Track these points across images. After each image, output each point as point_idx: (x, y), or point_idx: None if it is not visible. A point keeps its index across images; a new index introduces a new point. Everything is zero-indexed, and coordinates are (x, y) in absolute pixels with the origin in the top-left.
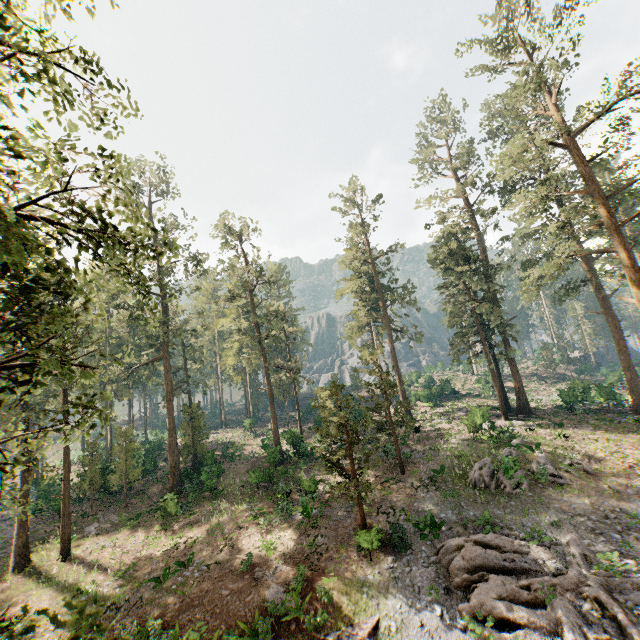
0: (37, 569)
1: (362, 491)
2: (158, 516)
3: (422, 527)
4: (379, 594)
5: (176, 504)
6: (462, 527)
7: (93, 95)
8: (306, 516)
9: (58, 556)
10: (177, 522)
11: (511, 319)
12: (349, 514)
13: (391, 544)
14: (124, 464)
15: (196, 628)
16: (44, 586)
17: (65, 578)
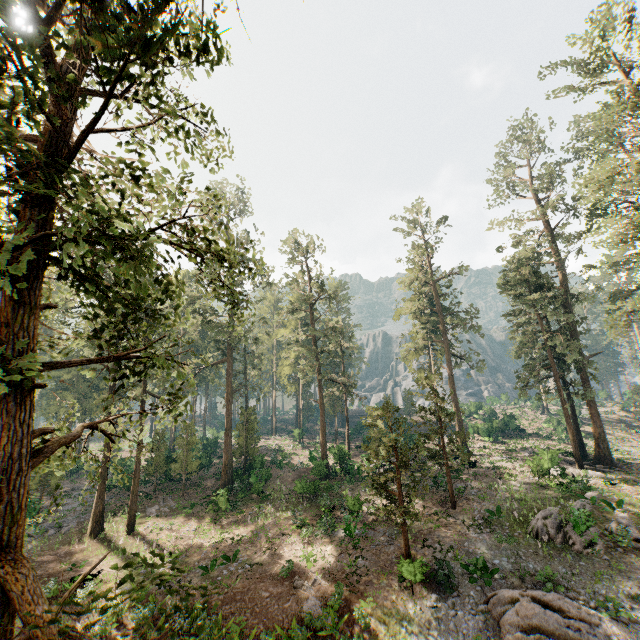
0: (107, 537)
1: (408, 518)
2: (209, 509)
3: (472, 569)
4: (419, 631)
5: (226, 500)
6: (518, 579)
7: (203, 139)
8: (348, 534)
9: (125, 529)
10: (226, 518)
11: (592, 355)
12: (392, 541)
13: (436, 581)
14: (185, 455)
15: (237, 621)
16: (112, 553)
17: (129, 550)
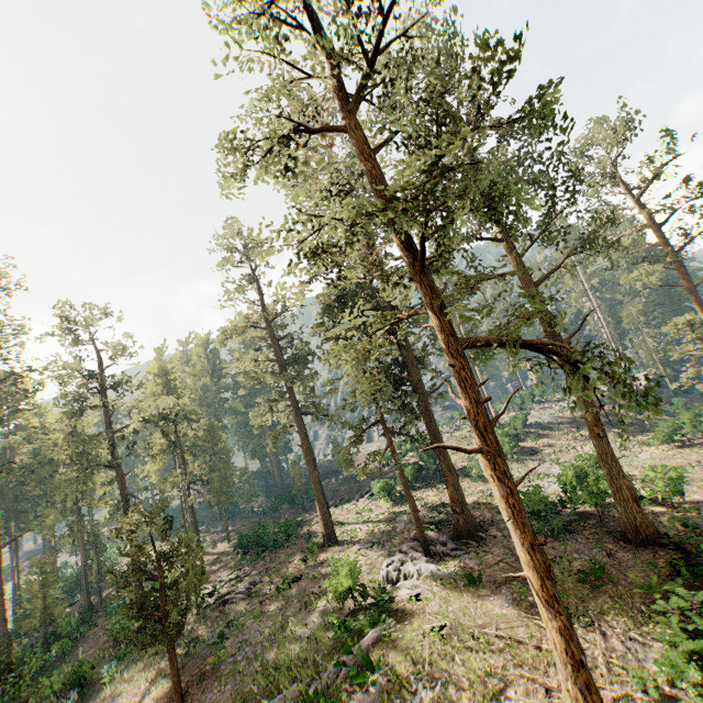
0: None
1: None
2: None
3: None
4: None
5: None
6: None
7: None
8: None
9: None
10: None
11: (434, 390)
12: None
13: None
14: None
15: None
16: None
17: None
